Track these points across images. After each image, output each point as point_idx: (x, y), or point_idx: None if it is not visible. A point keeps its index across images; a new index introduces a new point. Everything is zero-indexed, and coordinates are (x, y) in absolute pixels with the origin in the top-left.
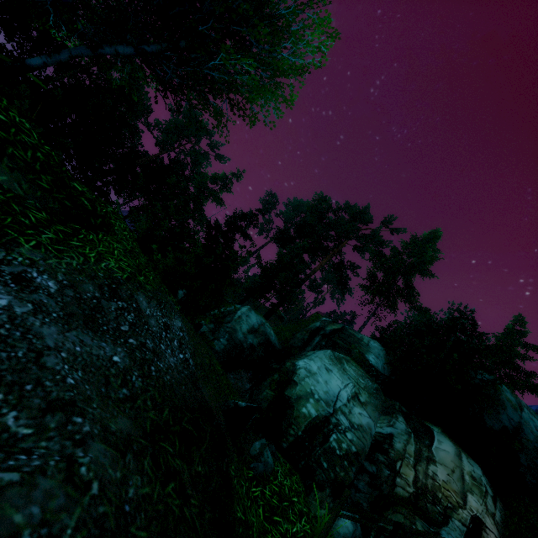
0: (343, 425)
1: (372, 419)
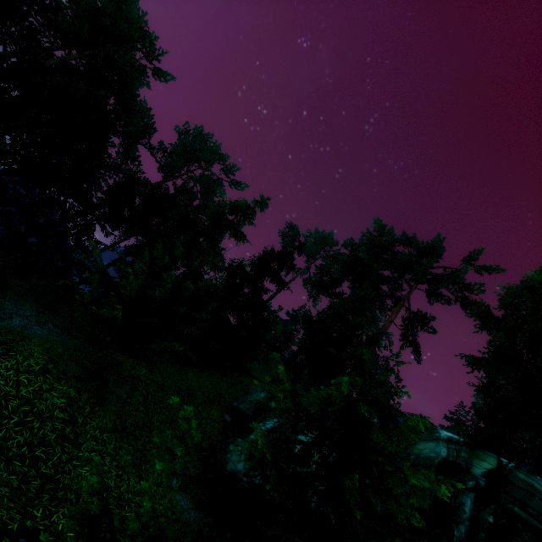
0: None
1: None
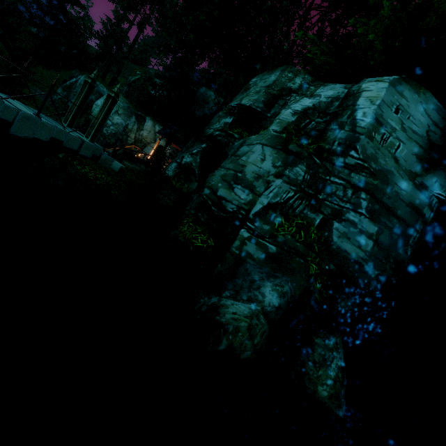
0: (109, 124)
1: (123, 120)
